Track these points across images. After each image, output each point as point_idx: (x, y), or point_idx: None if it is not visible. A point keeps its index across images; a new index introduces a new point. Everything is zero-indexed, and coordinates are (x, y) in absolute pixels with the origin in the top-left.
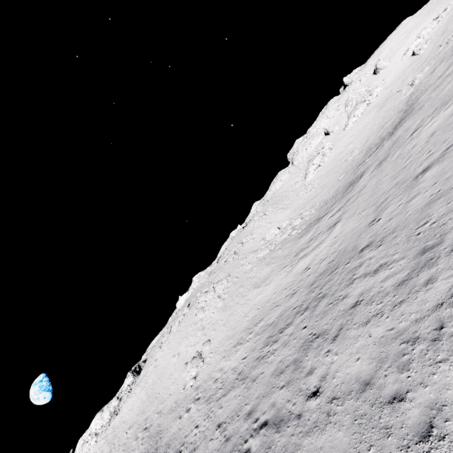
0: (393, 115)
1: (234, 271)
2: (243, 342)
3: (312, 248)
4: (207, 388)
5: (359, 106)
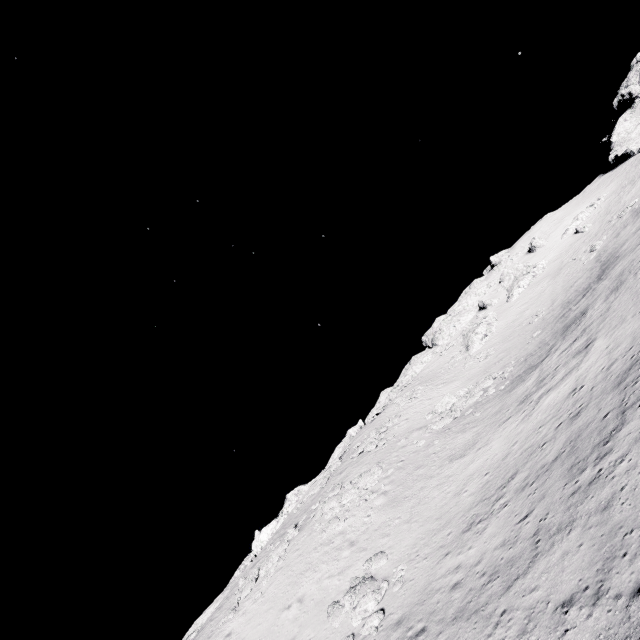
0: (581, 274)
1: (390, 456)
2: (486, 516)
3: (559, 379)
4: (436, 607)
5: (523, 277)
